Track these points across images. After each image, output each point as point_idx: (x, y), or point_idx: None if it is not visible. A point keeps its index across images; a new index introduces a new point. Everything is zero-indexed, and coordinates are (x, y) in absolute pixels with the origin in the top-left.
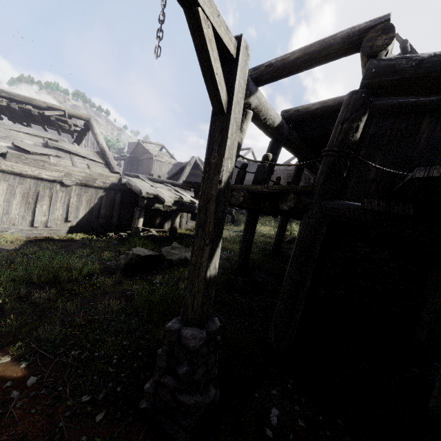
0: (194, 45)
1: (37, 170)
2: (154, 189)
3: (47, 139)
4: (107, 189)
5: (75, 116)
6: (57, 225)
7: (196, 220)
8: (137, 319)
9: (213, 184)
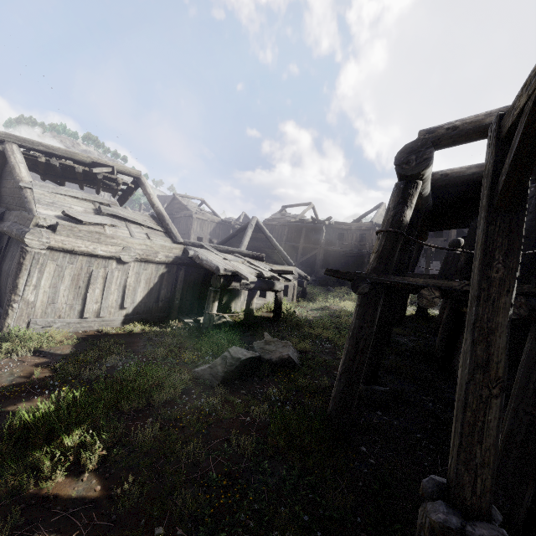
0: (524, 129)
1: (92, 245)
2: (229, 264)
3: (98, 203)
4: (169, 264)
5: (123, 172)
6: (110, 314)
7: (469, 357)
8: (286, 467)
9: (500, 308)
